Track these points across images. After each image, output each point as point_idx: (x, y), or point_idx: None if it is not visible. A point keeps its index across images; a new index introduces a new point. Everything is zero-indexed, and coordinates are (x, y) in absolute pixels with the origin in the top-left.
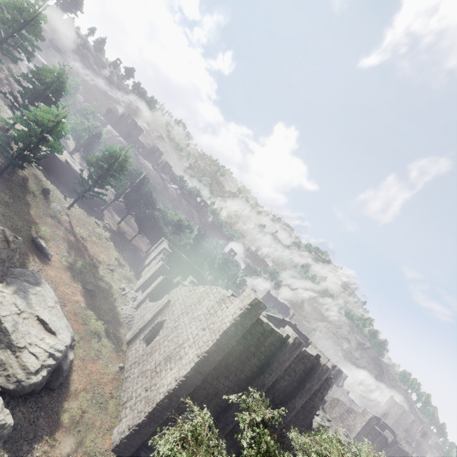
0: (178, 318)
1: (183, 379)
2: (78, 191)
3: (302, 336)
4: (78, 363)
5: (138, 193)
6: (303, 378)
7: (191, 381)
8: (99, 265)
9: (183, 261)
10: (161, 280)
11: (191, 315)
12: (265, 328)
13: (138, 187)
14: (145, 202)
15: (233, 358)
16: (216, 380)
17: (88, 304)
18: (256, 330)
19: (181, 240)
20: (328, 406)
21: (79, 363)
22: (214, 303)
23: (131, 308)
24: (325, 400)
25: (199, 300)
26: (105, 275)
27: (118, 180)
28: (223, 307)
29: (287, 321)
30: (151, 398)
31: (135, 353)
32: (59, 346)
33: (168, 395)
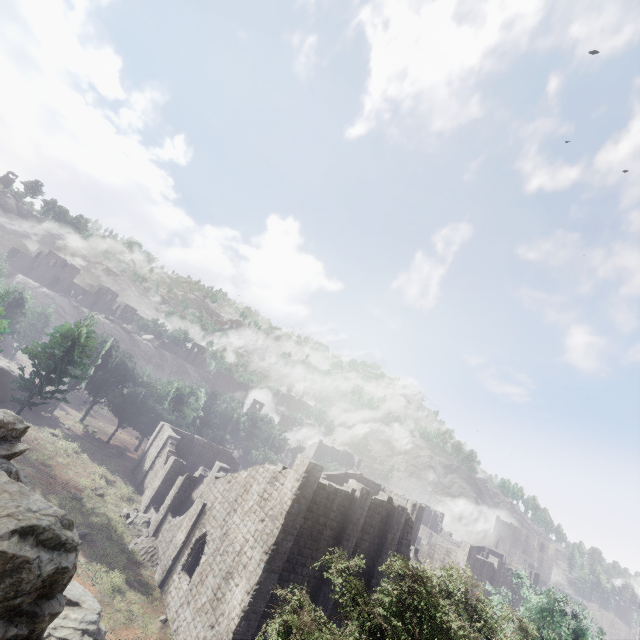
0: (225, 522)
1: (256, 588)
2: (19, 398)
3: (373, 485)
4: (109, 636)
5: (106, 370)
6: (383, 530)
7: (265, 586)
8: (82, 495)
9: (199, 444)
10: (182, 483)
11: (240, 511)
12: (328, 490)
13: (103, 361)
14: (118, 379)
15: (305, 538)
16: (293, 574)
17: (88, 556)
18: (320, 497)
19: (185, 416)
20: (426, 558)
21: (110, 637)
22: (266, 485)
23: (148, 538)
24: (417, 549)
25: (246, 489)
26: (95, 506)
27: (81, 365)
28: (278, 485)
29: (351, 474)
30: (224, 631)
31: (177, 594)
32: (90, 617)
33: (244, 615)
